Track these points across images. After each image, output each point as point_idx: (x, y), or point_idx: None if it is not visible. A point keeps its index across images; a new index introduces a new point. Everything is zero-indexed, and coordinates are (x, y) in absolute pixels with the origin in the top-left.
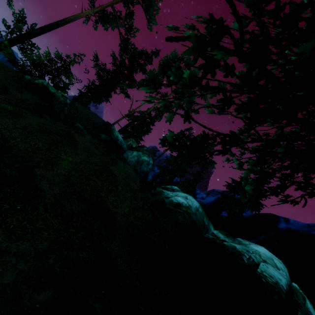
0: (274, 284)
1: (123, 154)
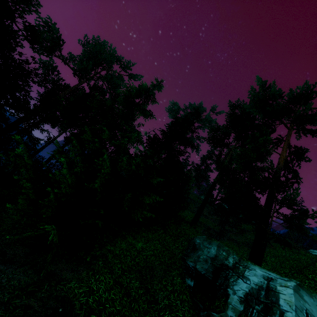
0: None
1: None
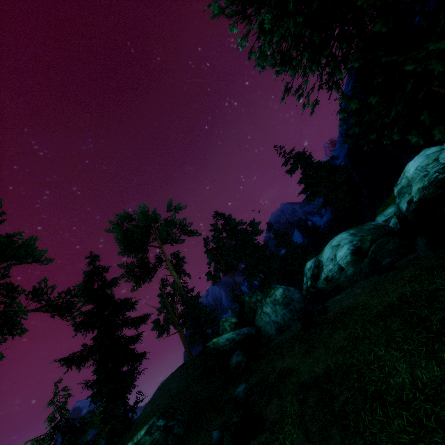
0: None
1: (264, 332)
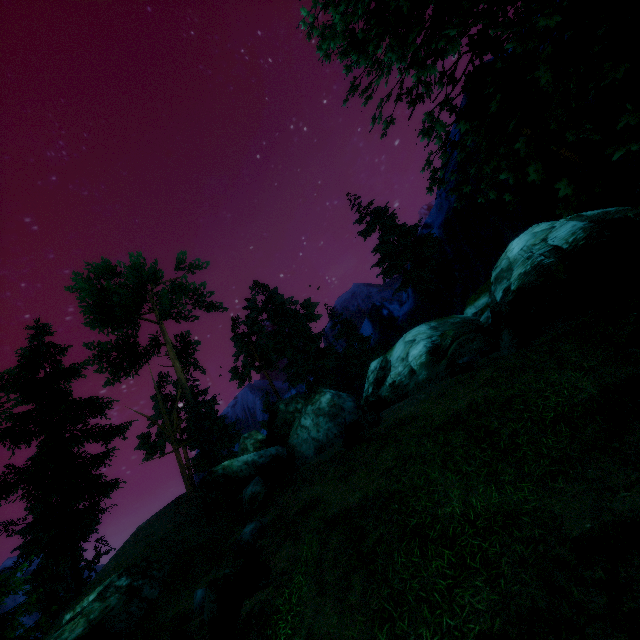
0: (587, 231)
1: (298, 453)
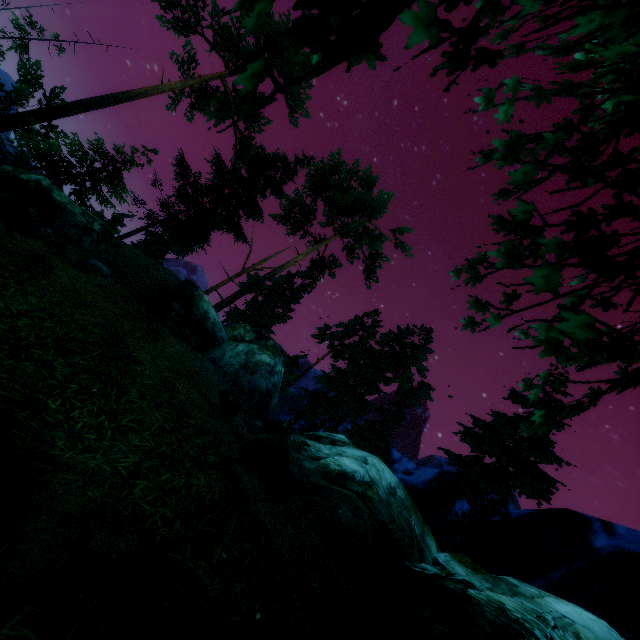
0: None
1: (214, 349)
